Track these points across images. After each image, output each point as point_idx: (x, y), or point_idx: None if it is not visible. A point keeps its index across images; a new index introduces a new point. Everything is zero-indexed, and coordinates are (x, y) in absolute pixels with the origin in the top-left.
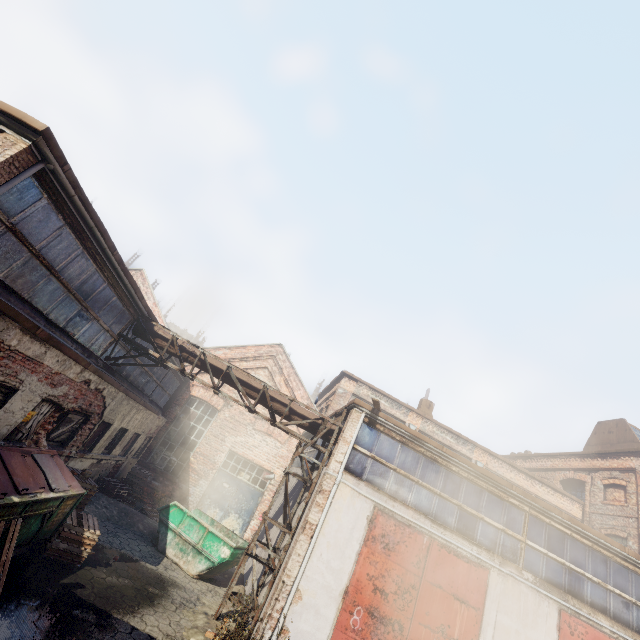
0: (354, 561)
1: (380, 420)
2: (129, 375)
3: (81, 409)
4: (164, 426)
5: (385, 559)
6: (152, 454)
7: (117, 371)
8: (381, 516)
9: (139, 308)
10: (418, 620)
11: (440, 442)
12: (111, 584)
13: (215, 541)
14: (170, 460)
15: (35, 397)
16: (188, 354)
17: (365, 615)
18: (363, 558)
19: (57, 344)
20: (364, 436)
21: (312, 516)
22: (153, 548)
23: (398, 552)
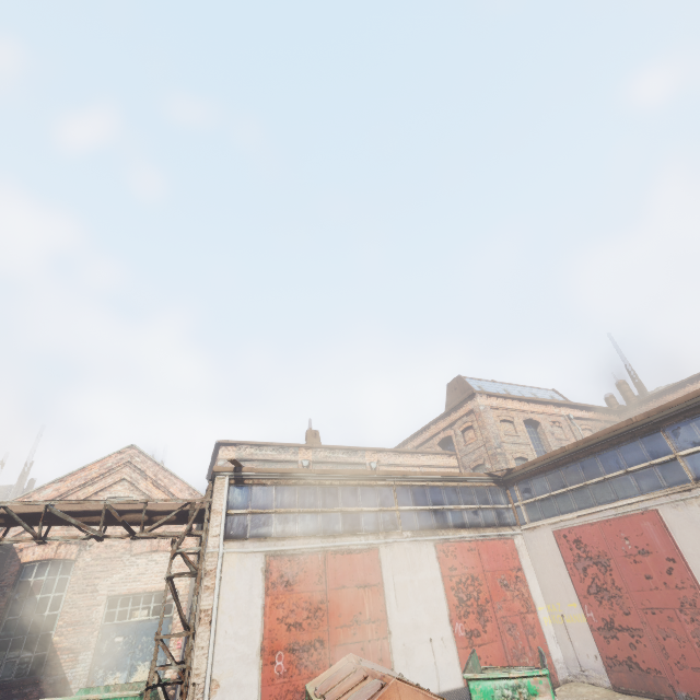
0: (261, 616)
1: (246, 475)
2: None
3: None
4: None
5: (290, 595)
6: None
7: None
8: (274, 560)
9: None
10: (334, 626)
11: (335, 463)
12: None
13: None
14: (21, 660)
15: None
16: None
17: (287, 655)
18: (269, 608)
19: None
20: (236, 498)
21: (205, 603)
22: None
23: (300, 582)
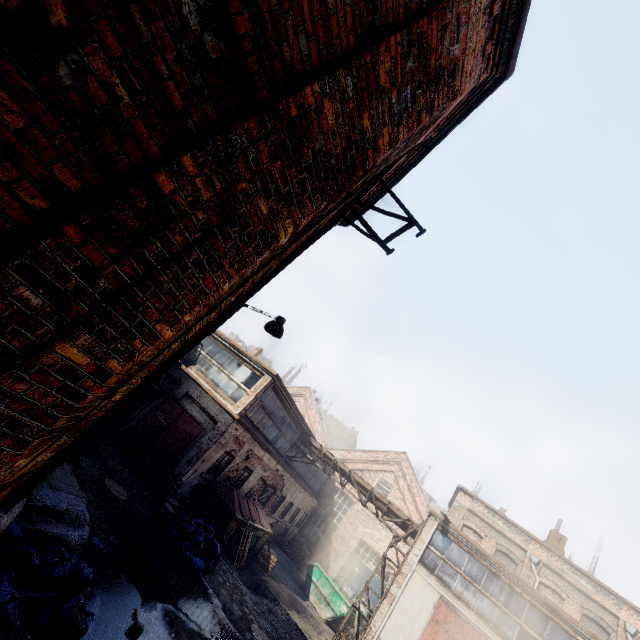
0: (420, 633)
1: (450, 530)
2: (297, 467)
3: (273, 485)
4: (316, 507)
5: None
6: (307, 527)
7: (291, 464)
8: (444, 606)
9: (304, 429)
10: None
11: (572, 584)
12: (280, 591)
13: (338, 599)
14: (318, 535)
15: (258, 476)
16: (328, 459)
17: None
18: (427, 633)
19: (269, 451)
20: (437, 540)
21: (393, 588)
22: (302, 592)
23: None
